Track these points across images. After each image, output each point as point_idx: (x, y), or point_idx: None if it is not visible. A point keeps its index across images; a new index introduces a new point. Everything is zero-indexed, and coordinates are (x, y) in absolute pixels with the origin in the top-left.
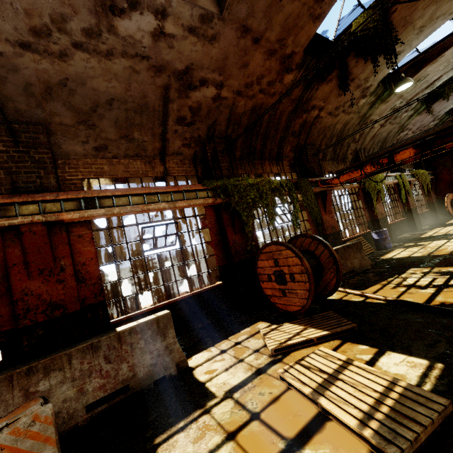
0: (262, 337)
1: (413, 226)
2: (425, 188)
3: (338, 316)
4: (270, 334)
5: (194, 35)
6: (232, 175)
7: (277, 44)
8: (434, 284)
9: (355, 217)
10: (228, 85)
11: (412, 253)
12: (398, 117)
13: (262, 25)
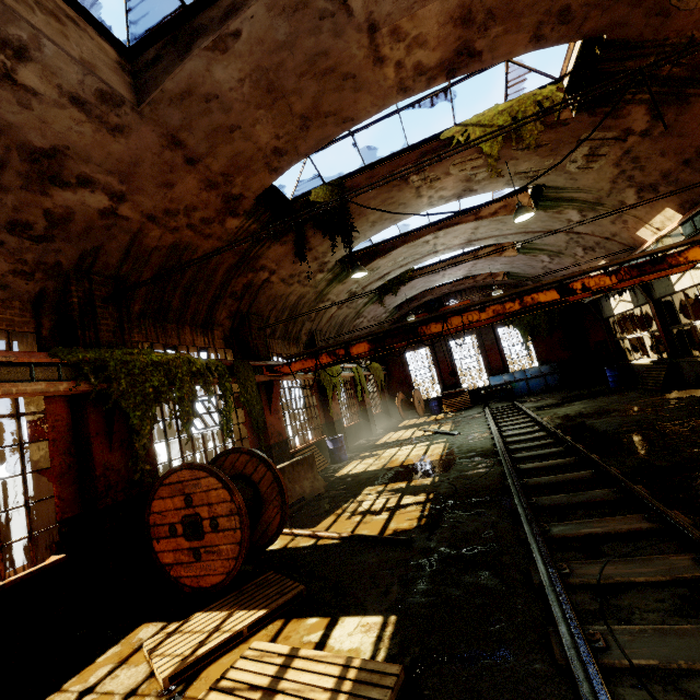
0: (146, 657)
1: (369, 430)
2: (379, 385)
3: (281, 577)
4: (165, 645)
5: (81, 110)
6: (120, 343)
7: (221, 177)
8: (388, 507)
9: (308, 419)
10: (135, 201)
11: (368, 466)
12: (355, 302)
13: (203, 147)
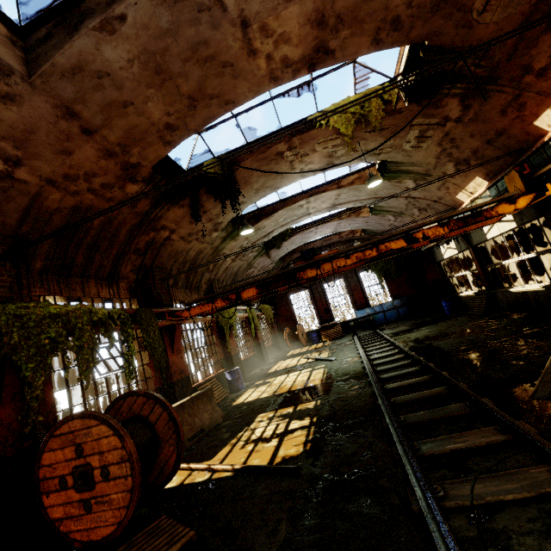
0: None
1: (263, 361)
2: (269, 322)
3: (173, 522)
4: None
5: None
6: (17, 298)
7: (118, 147)
8: (278, 433)
9: (209, 355)
10: (33, 166)
11: (261, 394)
12: (246, 256)
13: (98, 119)
